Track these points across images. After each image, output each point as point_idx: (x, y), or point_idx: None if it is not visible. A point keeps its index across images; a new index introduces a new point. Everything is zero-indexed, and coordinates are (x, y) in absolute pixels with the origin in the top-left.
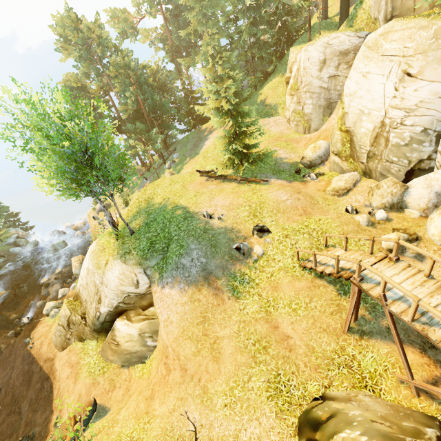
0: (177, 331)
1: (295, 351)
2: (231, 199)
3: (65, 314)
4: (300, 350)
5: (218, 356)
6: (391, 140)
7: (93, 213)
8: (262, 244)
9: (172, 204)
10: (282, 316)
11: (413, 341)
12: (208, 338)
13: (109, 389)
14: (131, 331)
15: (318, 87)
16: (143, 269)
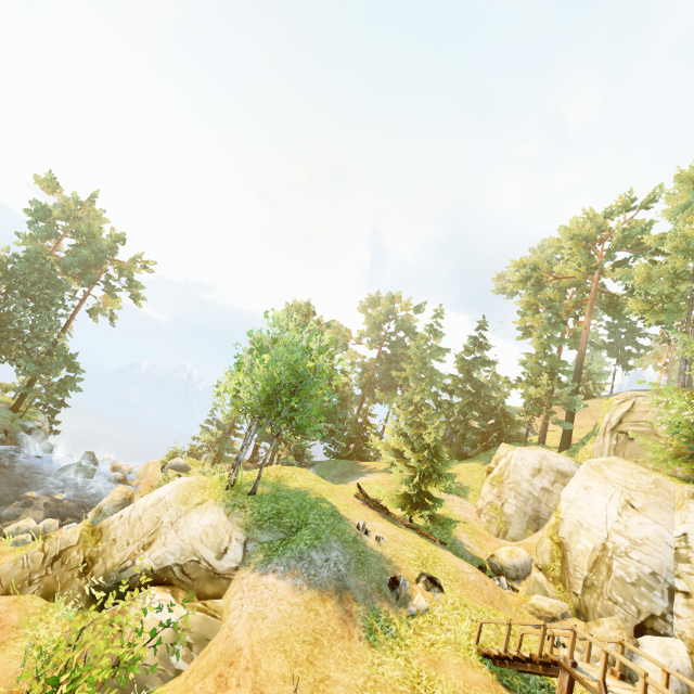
0: (269, 632)
1: None
2: (395, 532)
3: (69, 539)
4: None
5: None
6: (615, 569)
7: (158, 465)
8: (428, 597)
9: (318, 495)
10: None
11: None
12: (313, 669)
13: None
14: (166, 615)
15: (527, 491)
16: (246, 538)
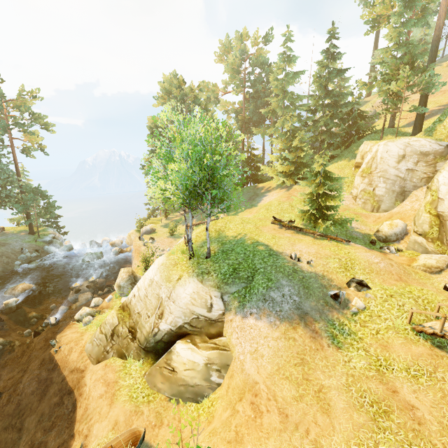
0: (270, 366)
1: (426, 425)
2: (316, 249)
3: (112, 322)
4: (432, 426)
5: (328, 408)
6: None
7: (135, 234)
8: (361, 297)
9: (252, 240)
10: (399, 380)
11: None
12: (311, 384)
13: (156, 424)
14: (195, 357)
15: (394, 175)
16: (221, 293)
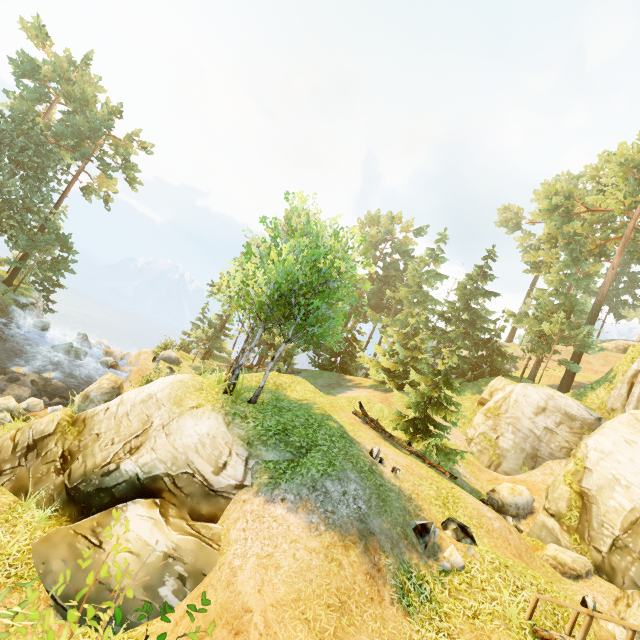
0: (285, 589)
1: None
2: (408, 461)
3: (46, 428)
4: None
5: None
6: None
7: (149, 355)
8: (461, 550)
9: (323, 411)
10: None
11: None
12: None
13: None
14: (153, 537)
15: (528, 429)
16: (248, 454)
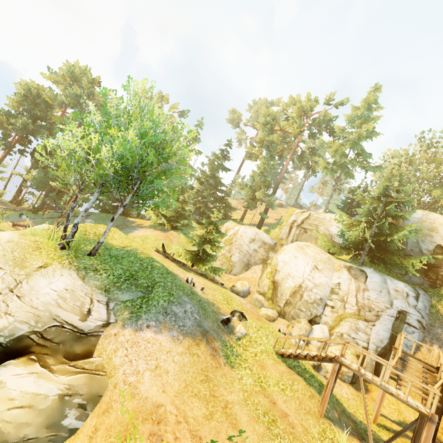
0: (177, 383)
1: (296, 428)
2: (203, 281)
3: None
4: (299, 428)
5: (236, 423)
6: (304, 297)
7: None
8: (243, 326)
9: (146, 255)
10: (275, 393)
11: (353, 433)
12: (218, 400)
13: None
14: (42, 387)
15: (246, 250)
16: (108, 299)
